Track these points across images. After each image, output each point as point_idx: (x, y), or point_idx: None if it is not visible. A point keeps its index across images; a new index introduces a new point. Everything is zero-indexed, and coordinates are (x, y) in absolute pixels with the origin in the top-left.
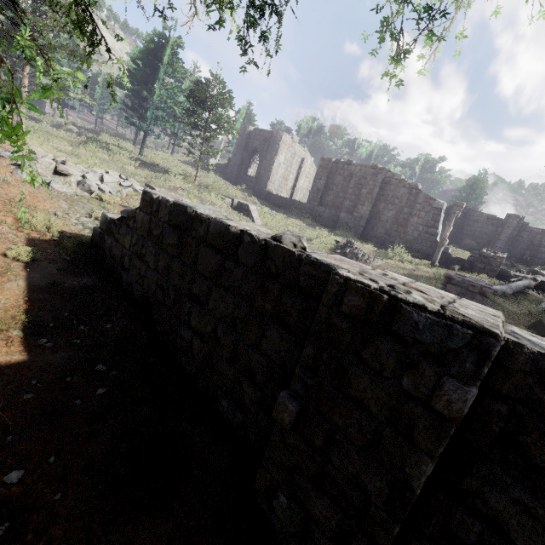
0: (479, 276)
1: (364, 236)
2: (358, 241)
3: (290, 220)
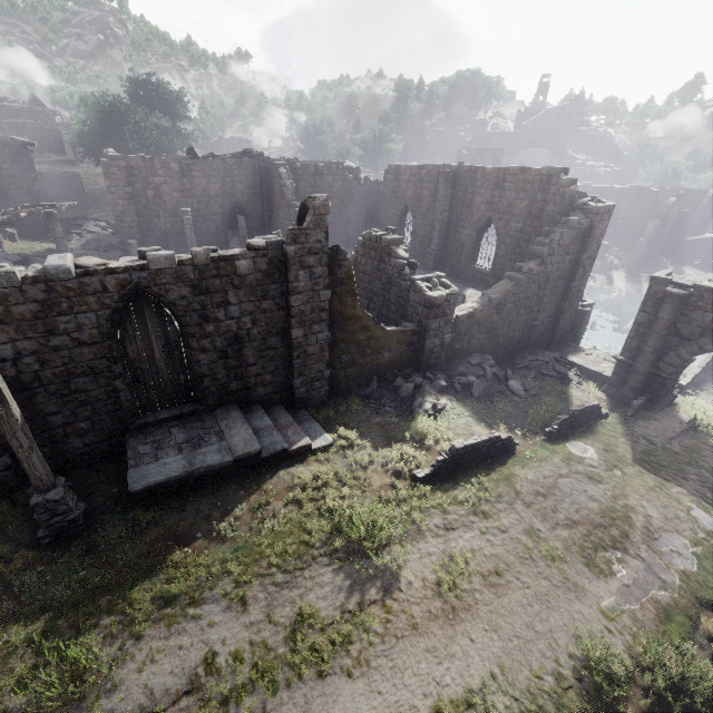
0: None
1: None
2: None
3: None
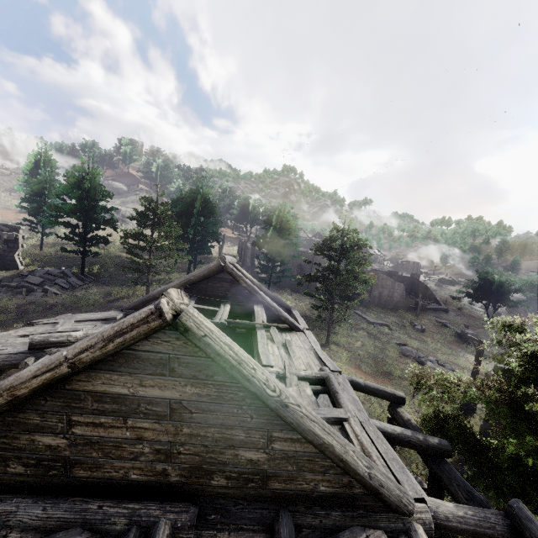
0: (425, 313)
1: (376, 305)
2: (388, 313)
3: (369, 314)
